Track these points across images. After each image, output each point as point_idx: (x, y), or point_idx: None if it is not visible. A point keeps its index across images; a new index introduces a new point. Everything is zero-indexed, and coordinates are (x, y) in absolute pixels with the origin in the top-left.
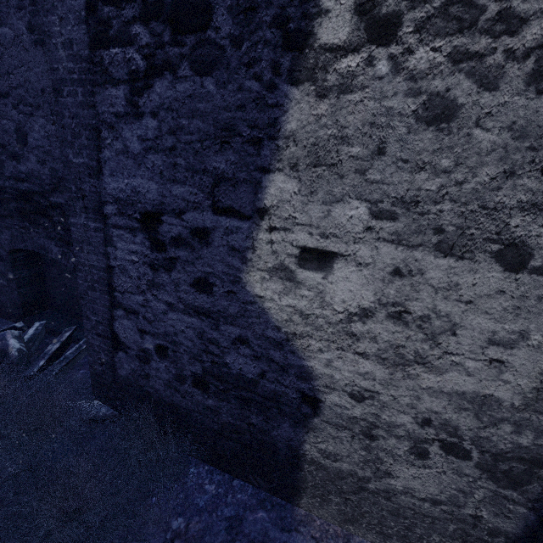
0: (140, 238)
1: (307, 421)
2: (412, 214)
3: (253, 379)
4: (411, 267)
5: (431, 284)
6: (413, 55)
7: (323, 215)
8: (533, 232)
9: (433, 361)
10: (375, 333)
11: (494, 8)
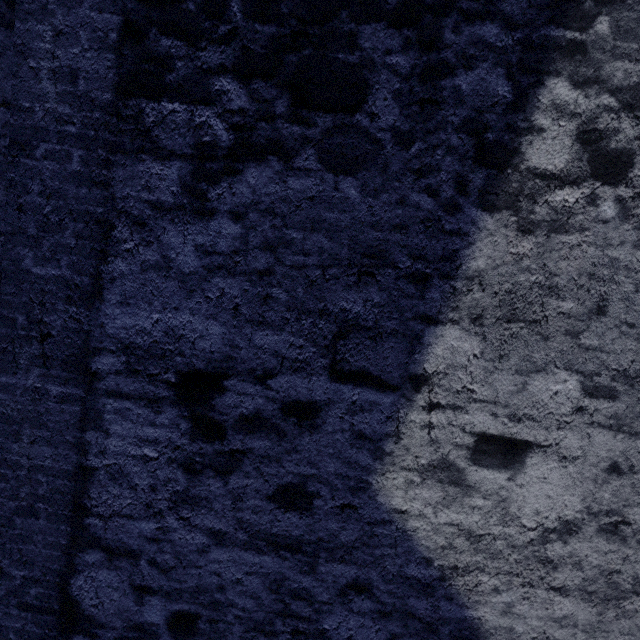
0: (169, 417)
1: None
2: (637, 392)
3: None
4: (632, 461)
5: None
6: None
7: (516, 388)
8: None
9: None
10: (580, 556)
11: None
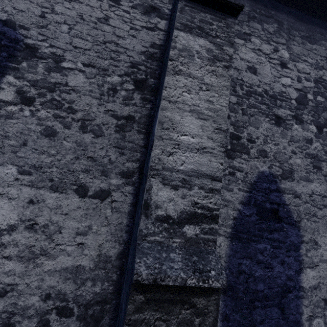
0: None
1: None
2: (39, 172)
3: None
4: (38, 198)
5: (49, 206)
6: (40, 112)
7: None
8: (88, 181)
9: (51, 251)
10: (17, 240)
11: (67, 105)
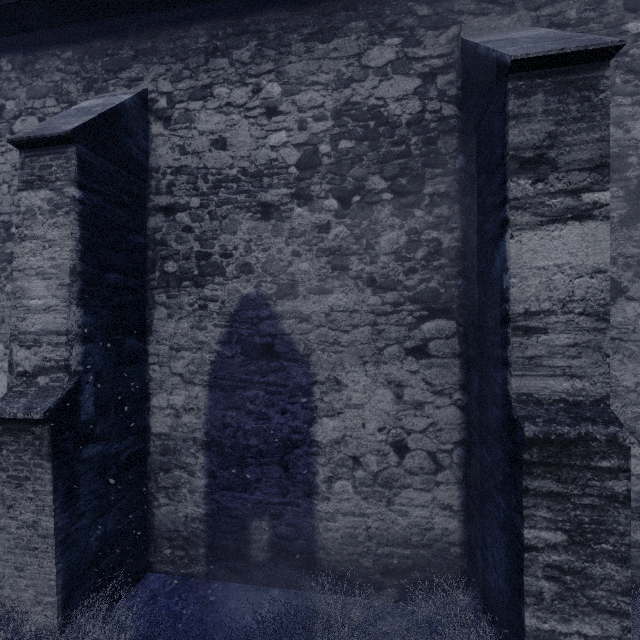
0: None
1: None
2: None
3: None
4: None
5: None
6: (7, 287)
7: None
8: None
9: None
10: None
11: None
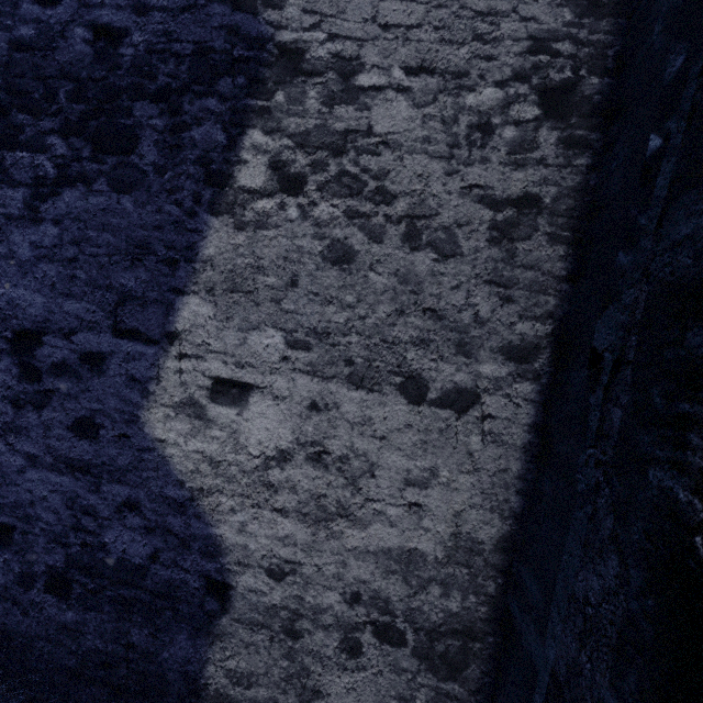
0: (5, 364)
1: (213, 623)
2: (325, 345)
3: (141, 565)
4: (327, 401)
5: (347, 419)
6: (317, 207)
7: (239, 342)
8: (426, 366)
9: (357, 512)
10: (295, 481)
11: (373, 184)
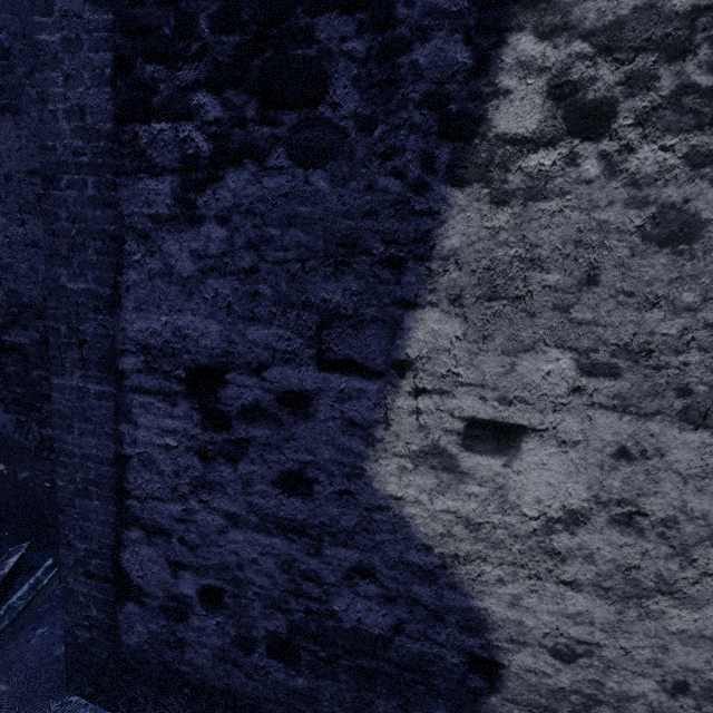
0: (183, 409)
1: (478, 702)
2: (643, 368)
3: (381, 636)
4: (644, 446)
5: (676, 470)
6: (635, 154)
7: (504, 370)
8: None
9: (686, 589)
10: (591, 549)
11: None
